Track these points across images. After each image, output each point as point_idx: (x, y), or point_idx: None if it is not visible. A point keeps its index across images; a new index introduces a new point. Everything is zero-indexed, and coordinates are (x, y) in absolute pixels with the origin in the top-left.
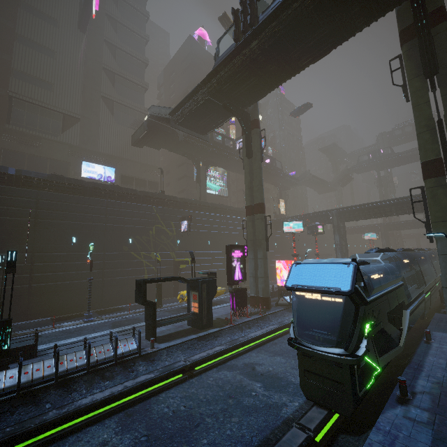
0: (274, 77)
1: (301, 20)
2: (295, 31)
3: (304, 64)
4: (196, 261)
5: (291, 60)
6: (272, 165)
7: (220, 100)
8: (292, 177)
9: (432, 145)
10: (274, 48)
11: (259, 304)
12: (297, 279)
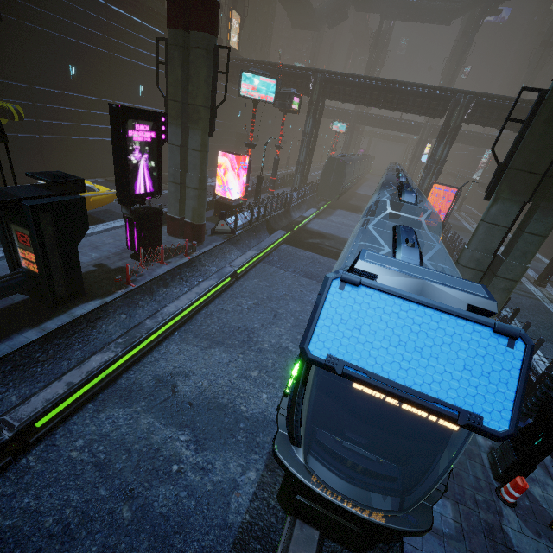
0: None
1: None
2: None
3: None
4: (41, 112)
5: None
6: None
7: None
8: None
9: None
10: None
11: (184, 233)
12: (346, 338)
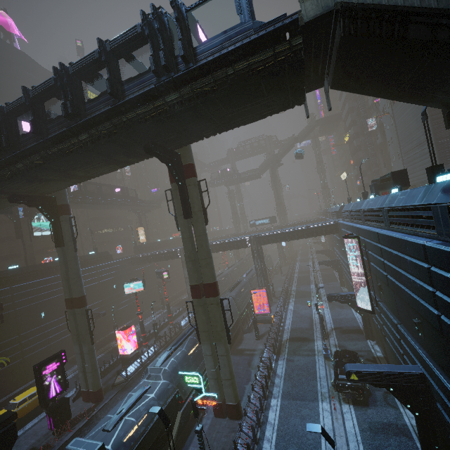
0: (66, 181)
1: (67, 159)
2: (65, 163)
3: (96, 174)
4: (24, 345)
5: (77, 174)
6: (124, 196)
7: (2, 193)
8: (149, 202)
9: (193, 273)
10: (49, 170)
11: (90, 398)
12: None
